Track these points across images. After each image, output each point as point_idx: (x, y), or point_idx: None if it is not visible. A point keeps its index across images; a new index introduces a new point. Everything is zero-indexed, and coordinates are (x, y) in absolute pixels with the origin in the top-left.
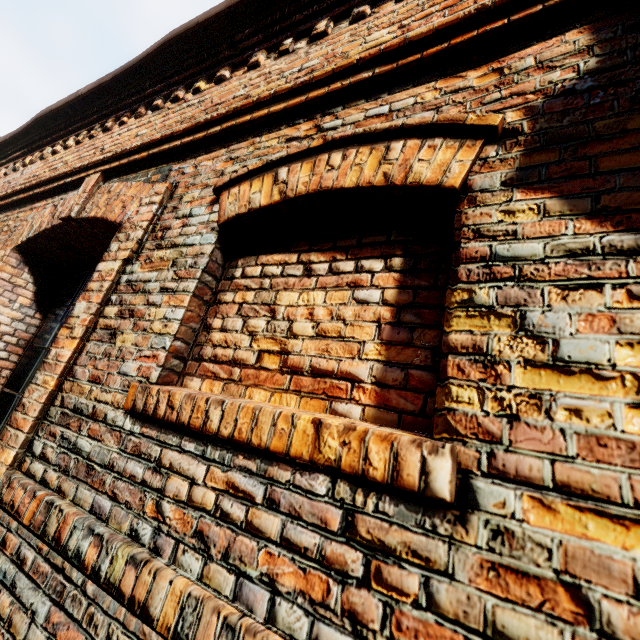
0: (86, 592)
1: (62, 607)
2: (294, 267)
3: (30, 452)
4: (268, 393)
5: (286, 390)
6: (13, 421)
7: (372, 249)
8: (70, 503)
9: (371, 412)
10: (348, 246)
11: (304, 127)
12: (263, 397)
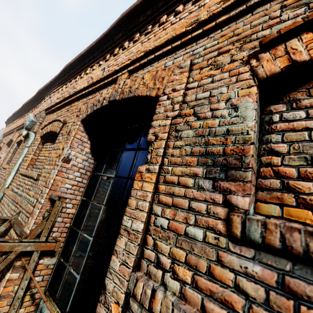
0: None
1: None
2: None
3: None
4: None
5: None
6: None
7: None
8: None
9: None
10: None
11: None
12: None
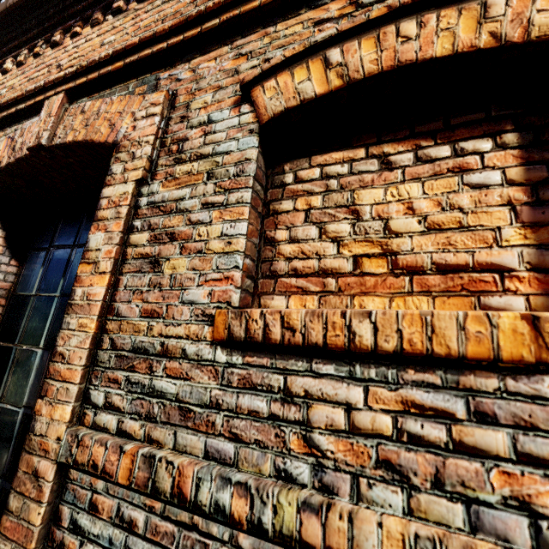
0: (241, 547)
1: None
2: (365, 162)
3: (89, 404)
4: (385, 299)
5: (409, 293)
6: (54, 373)
7: (469, 129)
8: (173, 452)
9: (539, 301)
10: (433, 130)
11: (334, 6)
12: (380, 304)
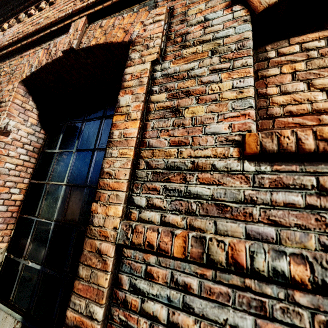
0: (299, 304)
1: (273, 319)
2: None
3: (133, 205)
4: None
5: None
6: (104, 186)
7: None
8: (216, 235)
9: None
10: None
11: None
12: None
